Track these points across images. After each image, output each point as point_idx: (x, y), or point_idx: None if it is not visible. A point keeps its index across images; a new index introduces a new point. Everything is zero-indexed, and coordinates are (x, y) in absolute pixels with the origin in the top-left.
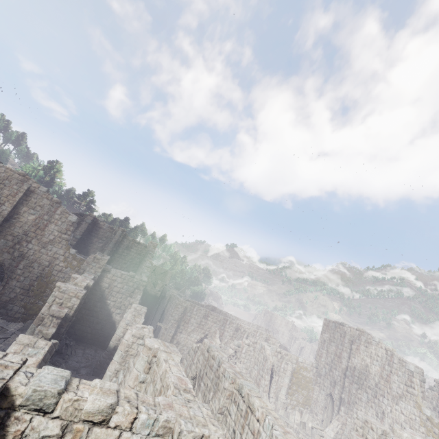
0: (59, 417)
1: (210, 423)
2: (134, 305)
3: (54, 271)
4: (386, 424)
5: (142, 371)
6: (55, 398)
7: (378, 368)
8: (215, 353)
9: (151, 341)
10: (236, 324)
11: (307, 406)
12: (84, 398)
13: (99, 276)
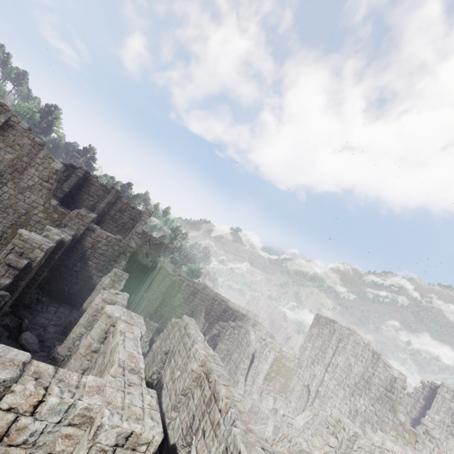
0: None
1: (149, 416)
2: (115, 270)
3: (31, 221)
4: (357, 422)
5: (96, 339)
6: None
7: (362, 368)
8: (191, 331)
9: (113, 309)
10: (225, 305)
11: (283, 393)
12: None
13: (82, 234)
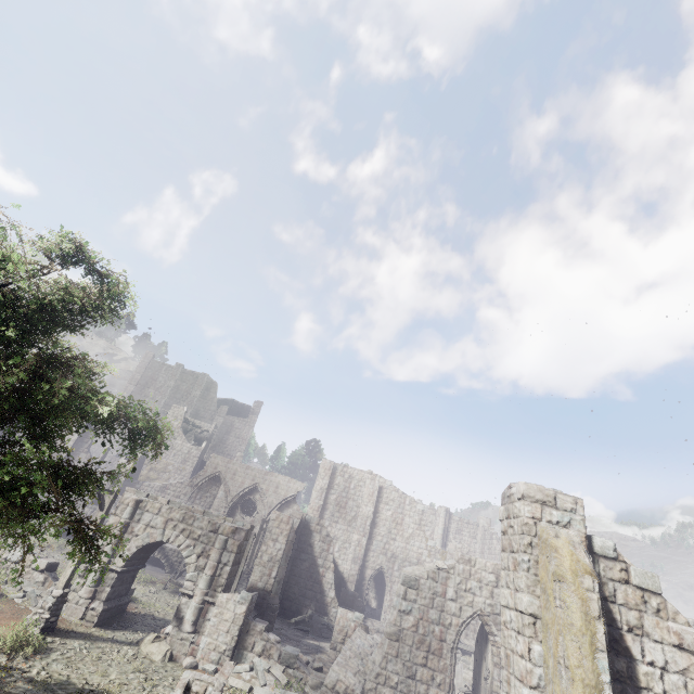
0: None
1: None
2: None
3: None
4: None
5: None
6: None
7: None
8: None
9: None
10: None
11: None
12: None
13: None
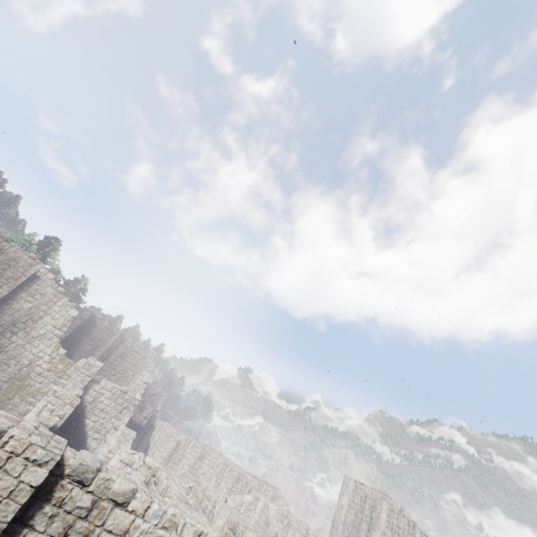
0: (92, 492)
1: (209, 526)
2: (123, 427)
3: (32, 374)
4: None
5: None
6: (94, 473)
7: None
8: (211, 492)
9: (152, 460)
10: (238, 472)
11: None
12: (113, 479)
13: (85, 386)
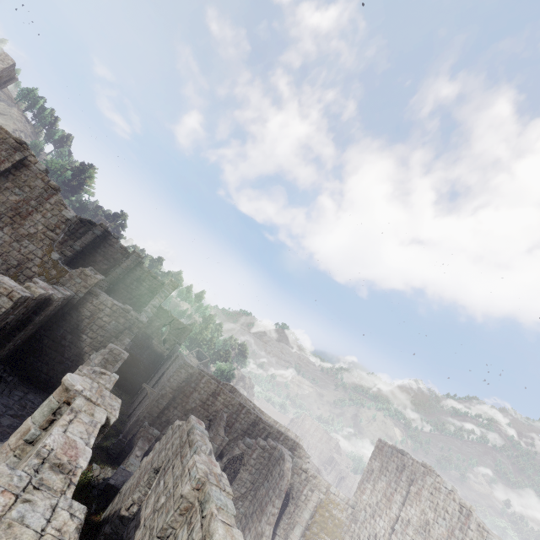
0: None
1: None
2: (111, 346)
3: (22, 276)
4: None
5: (38, 423)
6: None
7: (445, 530)
8: (195, 437)
9: (76, 379)
10: (255, 415)
11: None
12: None
13: (82, 298)
